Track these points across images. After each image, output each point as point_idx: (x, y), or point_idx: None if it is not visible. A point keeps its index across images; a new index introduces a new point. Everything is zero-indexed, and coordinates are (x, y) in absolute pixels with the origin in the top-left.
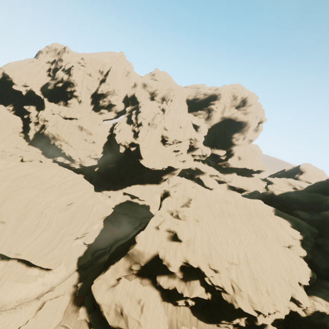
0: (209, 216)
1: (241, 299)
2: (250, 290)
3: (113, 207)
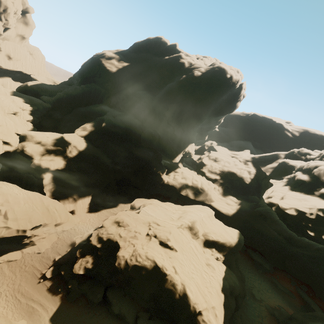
0: None
1: None
2: None
3: None
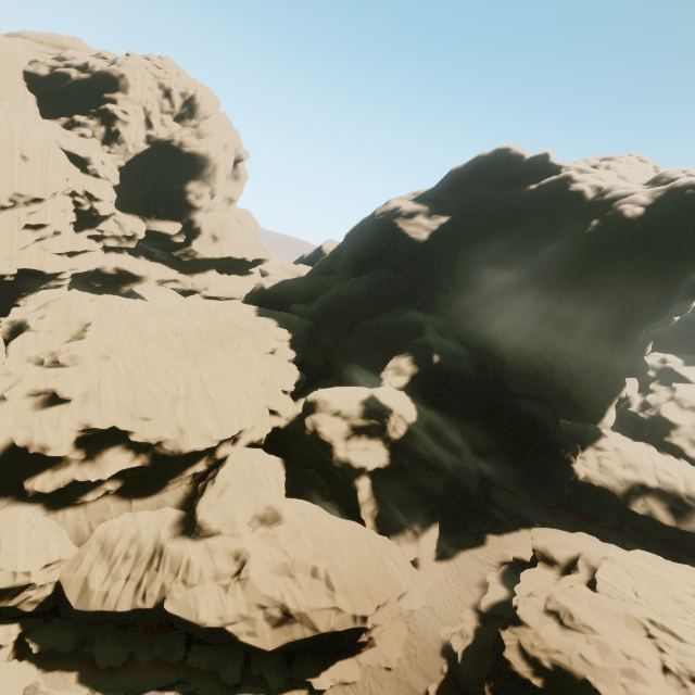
0: (135, 343)
1: (194, 437)
2: (207, 420)
3: None
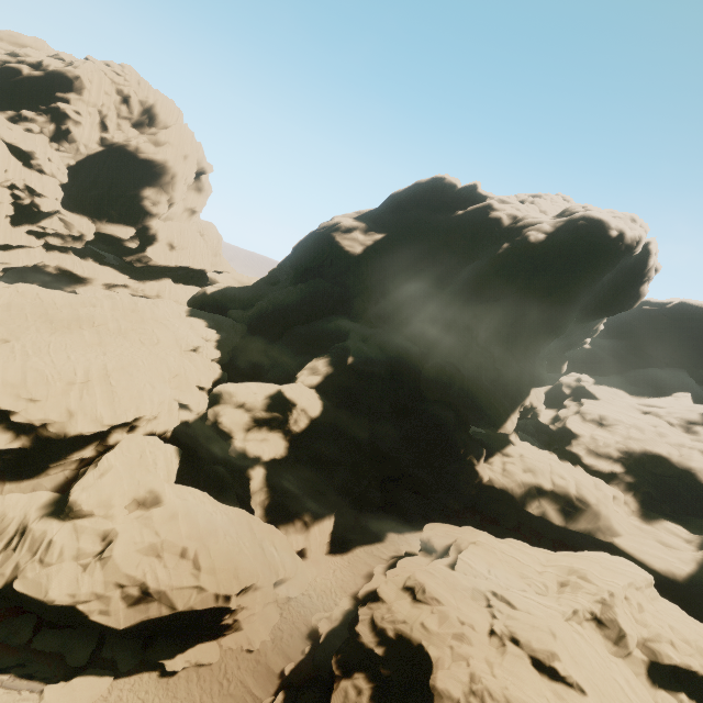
0: (43, 330)
1: (83, 421)
2: (102, 406)
3: None
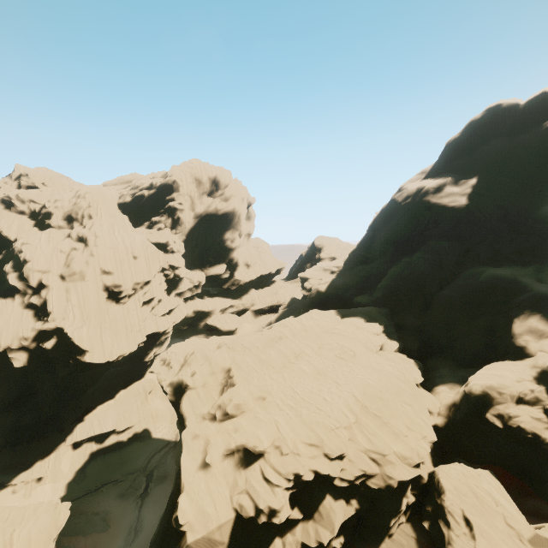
0: (274, 376)
1: (393, 468)
2: (393, 444)
3: (62, 494)
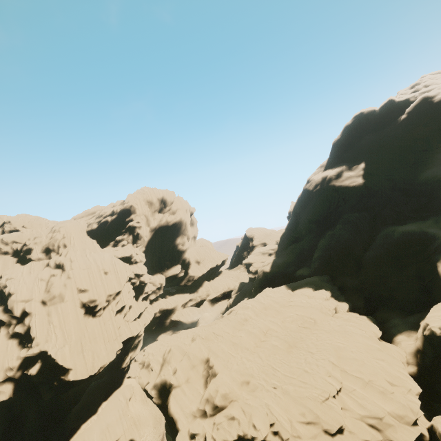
0: (250, 358)
1: (394, 431)
2: (383, 404)
3: None
